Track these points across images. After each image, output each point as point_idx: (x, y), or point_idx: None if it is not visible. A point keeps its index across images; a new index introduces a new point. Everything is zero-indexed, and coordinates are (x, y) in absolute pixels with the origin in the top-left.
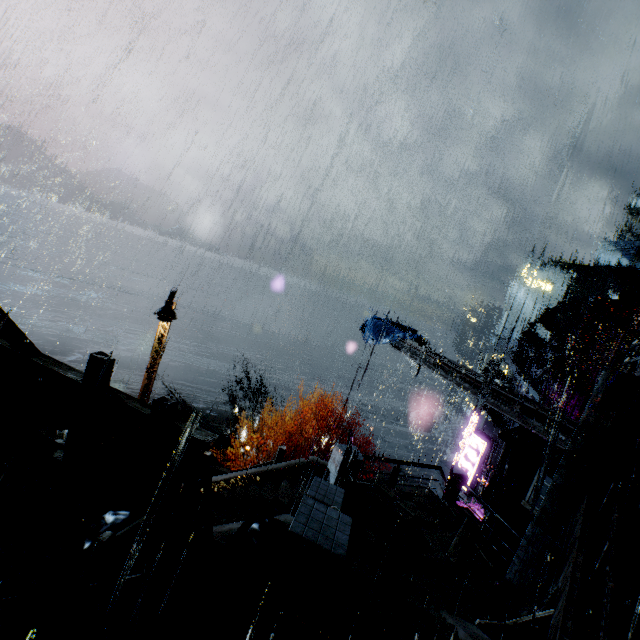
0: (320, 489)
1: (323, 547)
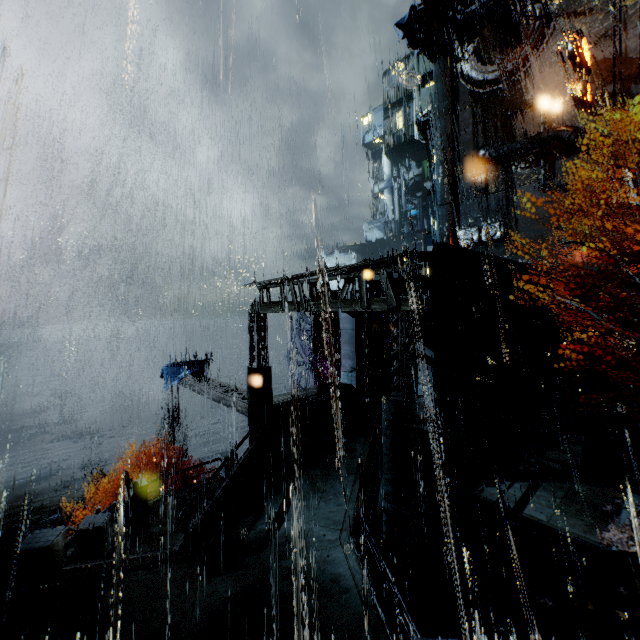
0: (88, 521)
1: (36, 547)
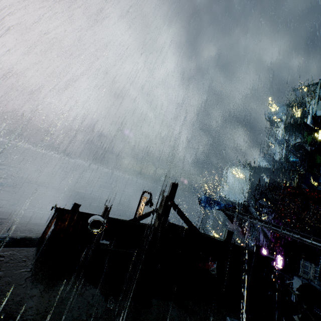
0: None
1: None
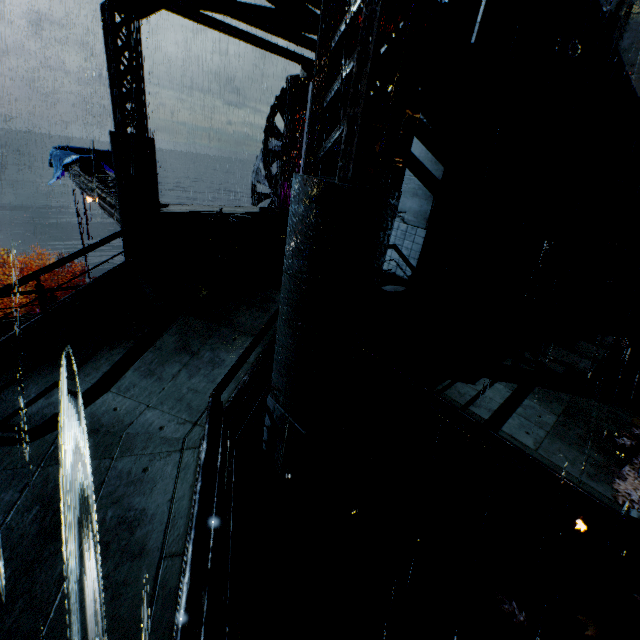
0: None
1: None
